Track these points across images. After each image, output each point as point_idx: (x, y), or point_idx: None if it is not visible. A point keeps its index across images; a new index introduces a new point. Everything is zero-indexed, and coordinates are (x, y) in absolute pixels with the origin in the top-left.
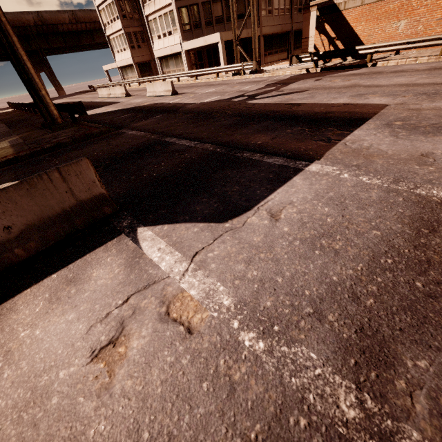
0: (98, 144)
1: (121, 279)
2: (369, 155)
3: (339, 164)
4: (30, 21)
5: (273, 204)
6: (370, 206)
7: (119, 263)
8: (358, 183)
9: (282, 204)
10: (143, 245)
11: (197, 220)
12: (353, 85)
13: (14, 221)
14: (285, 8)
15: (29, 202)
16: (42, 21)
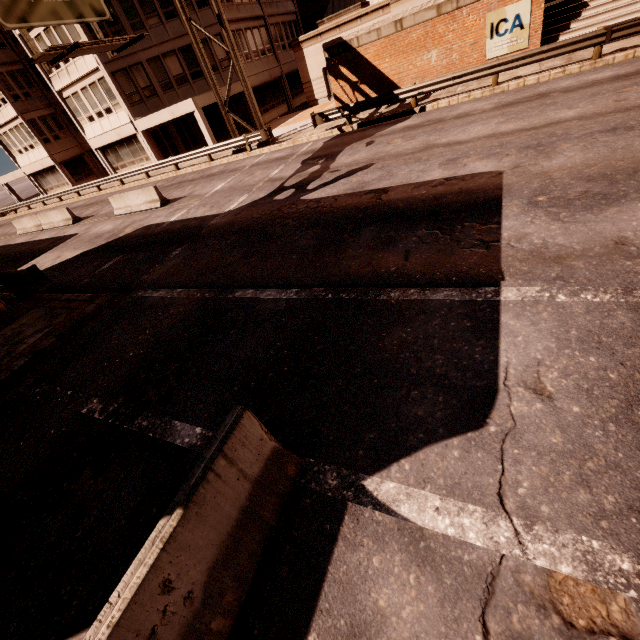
0: (117, 334)
1: (435, 593)
2: (557, 256)
3: (535, 280)
4: None
5: (518, 371)
6: (638, 339)
7: (400, 563)
8: (588, 306)
9: (529, 367)
10: (405, 512)
11: (440, 435)
12: (427, 145)
13: (193, 577)
14: (265, 48)
15: (202, 531)
16: None
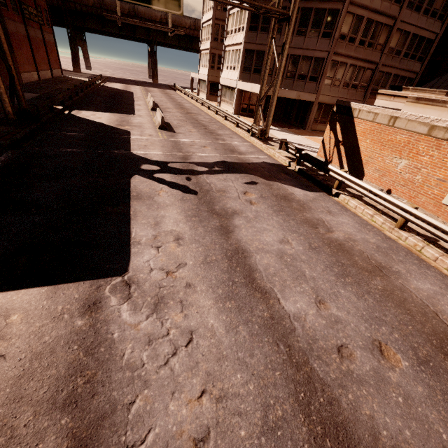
0: None
1: None
2: None
3: None
4: (157, 17)
5: None
6: None
7: None
8: None
9: None
10: None
11: None
12: (228, 214)
13: None
14: (360, 84)
15: None
16: (167, 20)
